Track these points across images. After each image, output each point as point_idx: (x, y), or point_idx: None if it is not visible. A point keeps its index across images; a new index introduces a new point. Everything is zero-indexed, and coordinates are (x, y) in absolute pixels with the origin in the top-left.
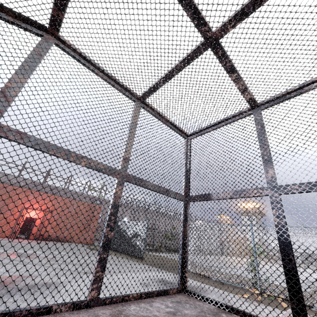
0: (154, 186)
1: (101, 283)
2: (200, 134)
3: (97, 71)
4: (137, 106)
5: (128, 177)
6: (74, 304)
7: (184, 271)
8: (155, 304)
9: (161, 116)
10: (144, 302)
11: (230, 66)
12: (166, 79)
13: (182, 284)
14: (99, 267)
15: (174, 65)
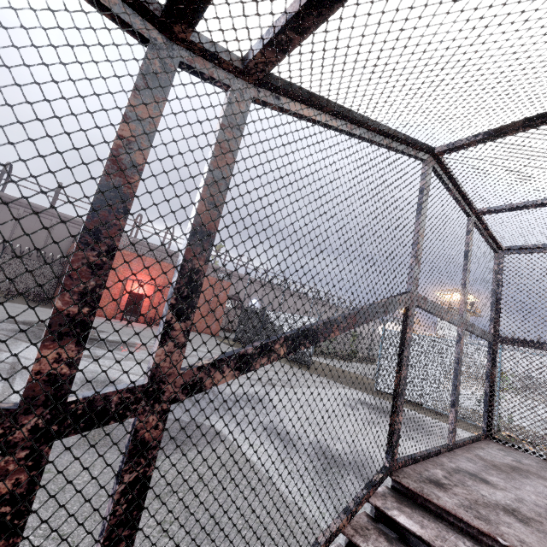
0: (478, 330)
1: (455, 431)
2: (526, 252)
3: (452, 187)
4: (472, 224)
5: (466, 324)
6: (447, 447)
7: (491, 419)
8: (489, 451)
9: (486, 230)
10: (478, 448)
11: None
12: (544, 205)
13: (487, 431)
14: (454, 418)
15: None
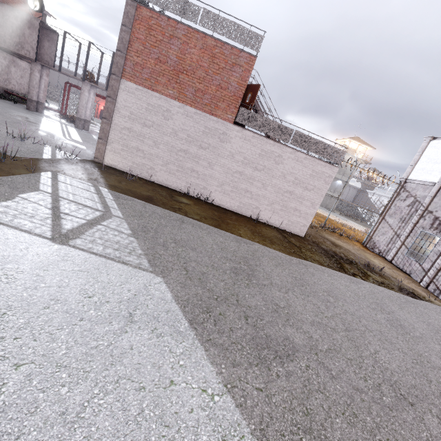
0: None
1: None
2: None
3: None
4: None
5: None
6: None
7: None
8: None
9: None
10: None
11: None
12: None
13: None
14: None
15: None
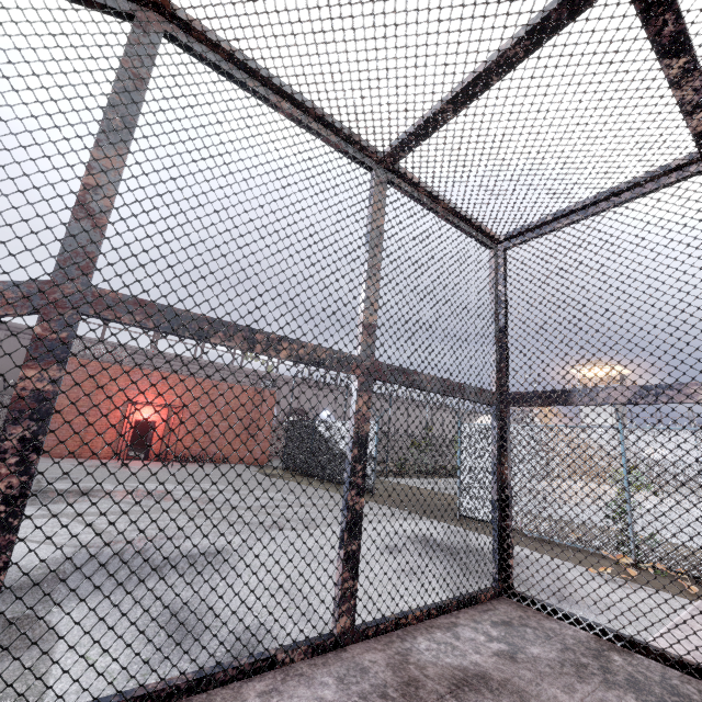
0: (434, 383)
1: (354, 601)
2: (534, 236)
3: (276, 97)
4: (379, 183)
5: (378, 369)
6: (313, 645)
7: (507, 555)
8: (463, 631)
9: (435, 200)
10: (439, 627)
11: (675, 33)
12: (463, 100)
13: (502, 580)
14: (346, 571)
15: (494, 54)
